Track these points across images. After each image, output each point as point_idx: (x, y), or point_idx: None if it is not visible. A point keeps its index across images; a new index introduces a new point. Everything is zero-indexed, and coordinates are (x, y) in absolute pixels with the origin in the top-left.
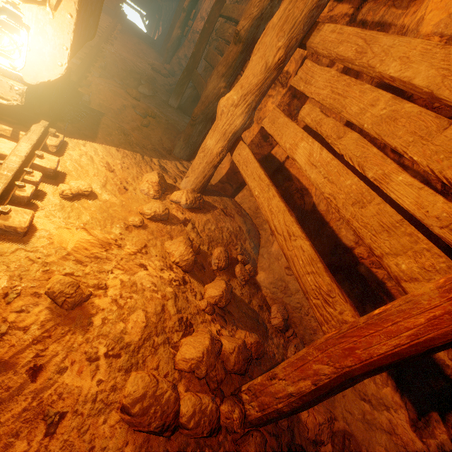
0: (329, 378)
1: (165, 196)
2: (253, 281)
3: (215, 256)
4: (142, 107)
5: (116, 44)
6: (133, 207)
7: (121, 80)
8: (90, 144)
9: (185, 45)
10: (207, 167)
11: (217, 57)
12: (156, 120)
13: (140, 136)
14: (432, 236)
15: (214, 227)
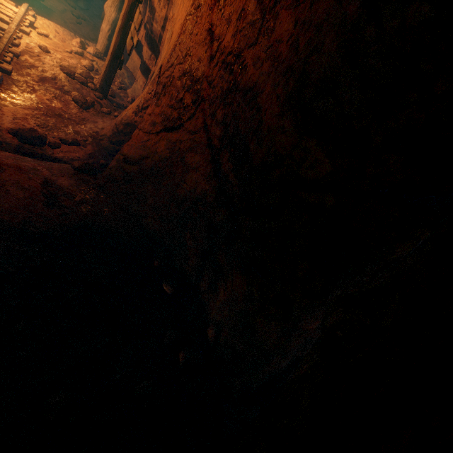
0: (108, 63)
1: (85, 51)
2: (125, 92)
3: None
4: (76, 12)
5: None
6: (68, 49)
7: None
8: (47, 20)
9: None
10: (104, 40)
11: None
12: (86, 23)
13: (75, 28)
14: (154, 47)
15: None
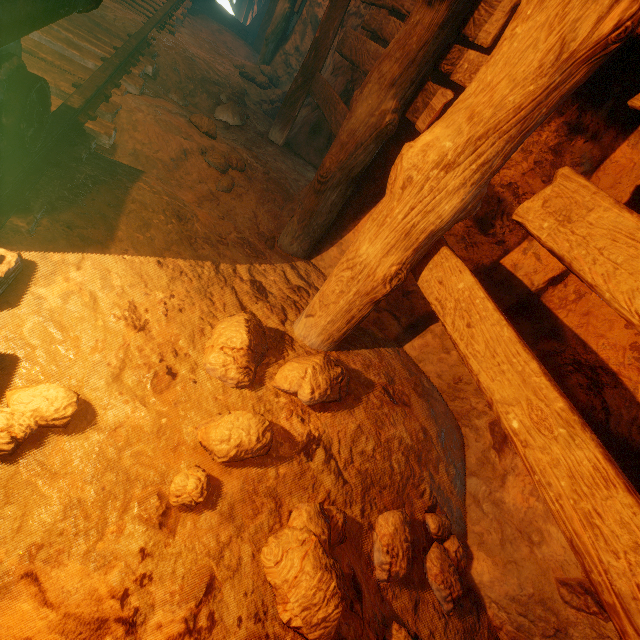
0: None
1: (263, 372)
2: (465, 581)
3: (381, 541)
4: (219, 152)
5: (181, 33)
6: (187, 429)
7: (183, 97)
8: (93, 260)
9: (296, 30)
10: (357, 301)
11: (368, 44)
12: (246, 175)
13: (215, 214)
14: None
15: (372, 443)
